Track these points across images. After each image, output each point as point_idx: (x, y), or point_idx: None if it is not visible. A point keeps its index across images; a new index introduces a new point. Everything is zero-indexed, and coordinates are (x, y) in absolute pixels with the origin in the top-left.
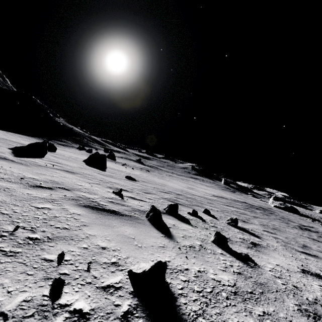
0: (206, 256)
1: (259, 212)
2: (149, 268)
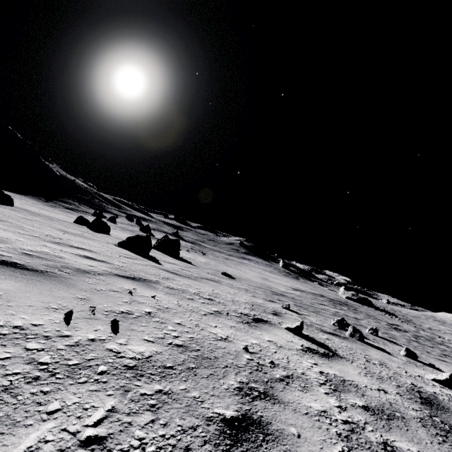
0: (425, 368)
1: (346, 309)
2: (449, 377)
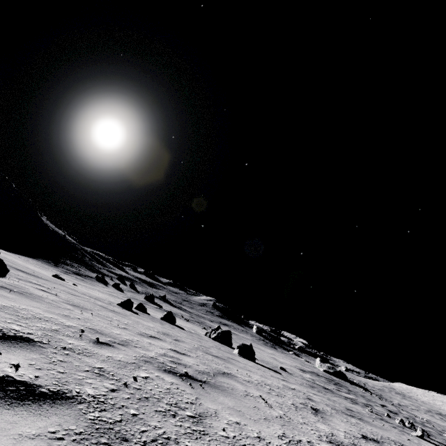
0: None
1: (347, 391)
2: None
